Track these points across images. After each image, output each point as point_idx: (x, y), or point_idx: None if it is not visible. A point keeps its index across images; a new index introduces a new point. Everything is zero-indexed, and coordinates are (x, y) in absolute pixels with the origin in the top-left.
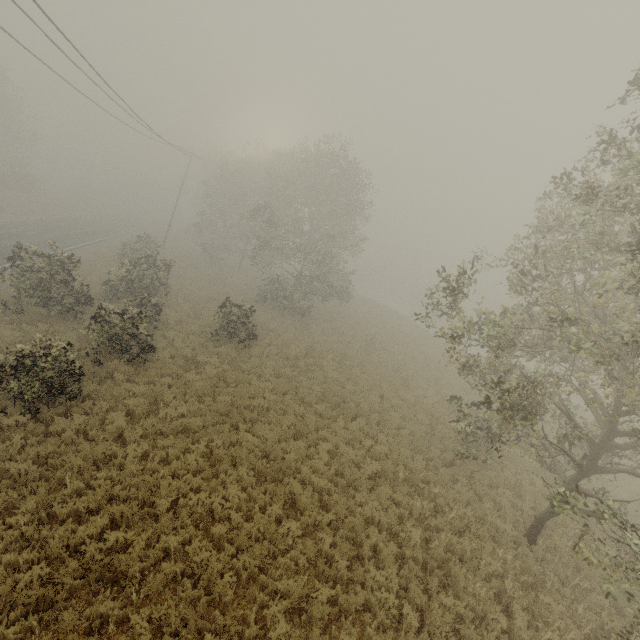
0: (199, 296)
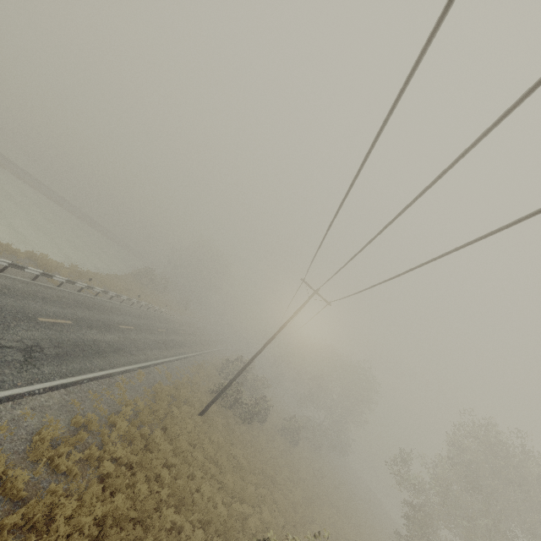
0: None
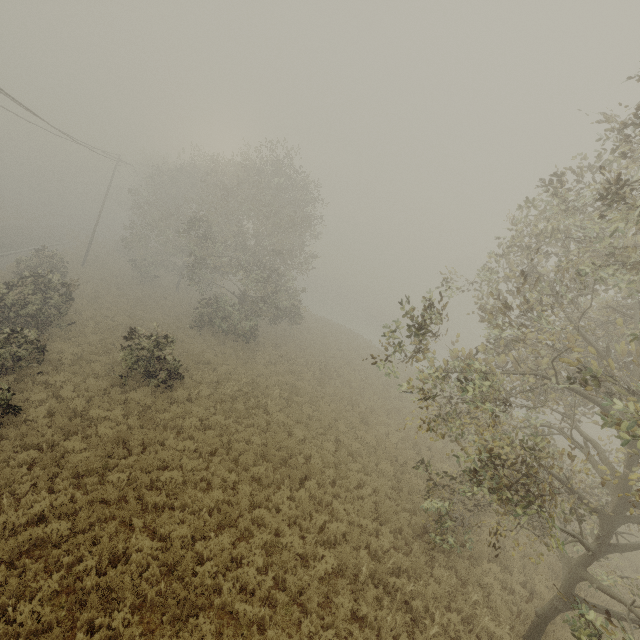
0: (117, 323)
